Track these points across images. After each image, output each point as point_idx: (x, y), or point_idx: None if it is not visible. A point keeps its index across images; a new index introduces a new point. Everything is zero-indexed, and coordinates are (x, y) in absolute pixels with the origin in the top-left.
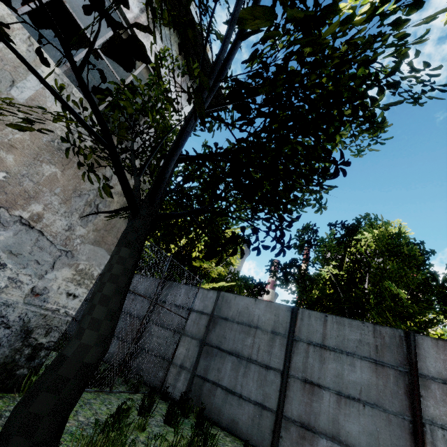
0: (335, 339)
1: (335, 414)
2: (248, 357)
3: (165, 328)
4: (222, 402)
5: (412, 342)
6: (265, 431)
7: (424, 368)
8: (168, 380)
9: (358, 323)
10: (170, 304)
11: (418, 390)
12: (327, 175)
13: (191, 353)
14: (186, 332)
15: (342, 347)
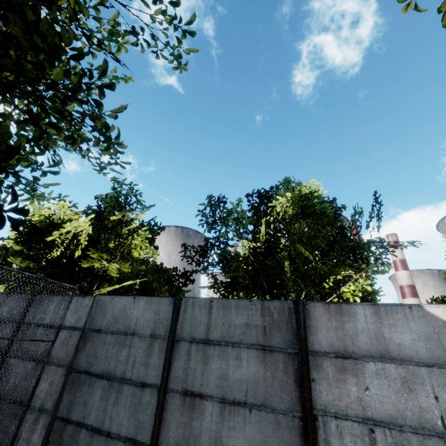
0: (220, 329)
1: (218, 431)
2: (121, 377)
3: (27, 360)
4: None
5: (301, 314)
6: None
7: (316, 343)
8: (22, 434)
9: (246, 302)
10: (36, 326)
11: (308, 374)
12: (106, 86)
13: (55, 387)
14: (51, 360)
15: (228, 337)
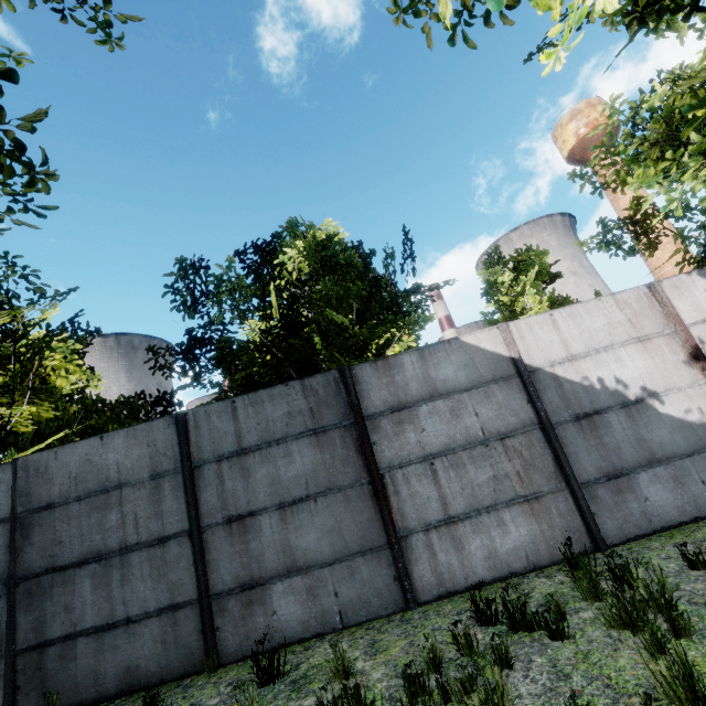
0: (256, 431)
1: (284, 538)
2: (121, 548)
3: None
4: (96, 658)
5: (349, 380)
6: (189, 642)
7: (370, 406)
8: None
9: (281, 388)
10: None
11: (369, 439)
12: (1, 75)
13: None
14: None
15: (269, 437)
